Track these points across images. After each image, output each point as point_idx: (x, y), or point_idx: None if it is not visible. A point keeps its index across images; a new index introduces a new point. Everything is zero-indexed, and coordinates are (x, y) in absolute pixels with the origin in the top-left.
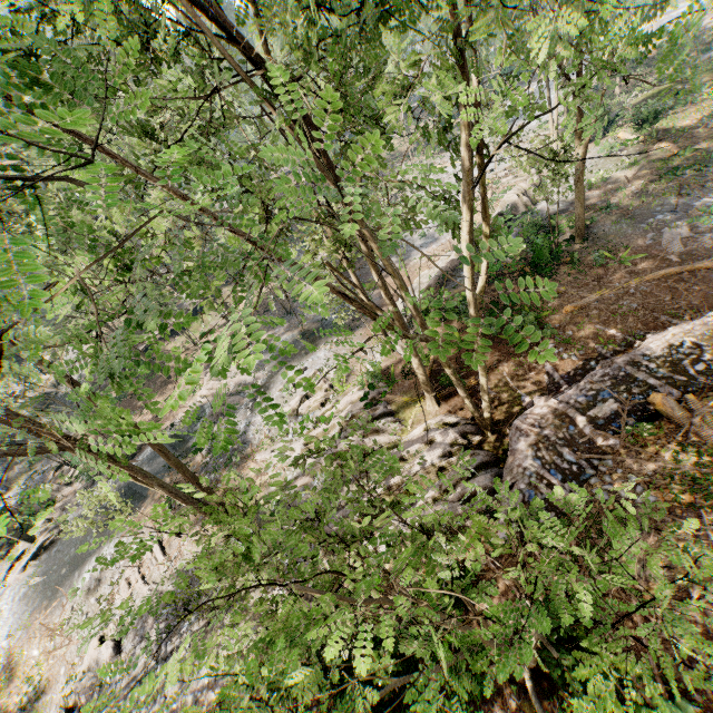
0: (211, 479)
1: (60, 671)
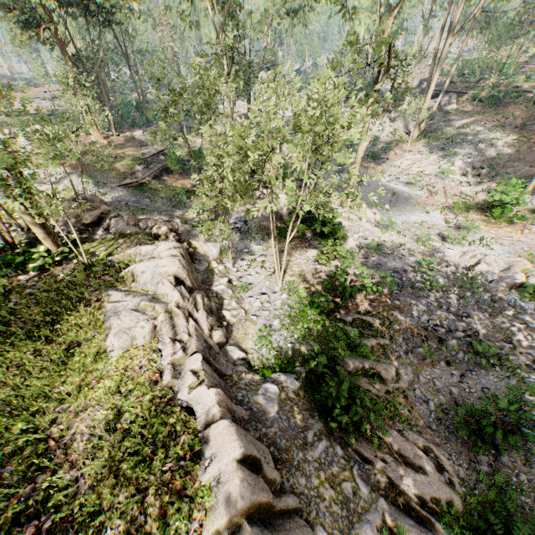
0: (376, 149)
1: (456, 191)
